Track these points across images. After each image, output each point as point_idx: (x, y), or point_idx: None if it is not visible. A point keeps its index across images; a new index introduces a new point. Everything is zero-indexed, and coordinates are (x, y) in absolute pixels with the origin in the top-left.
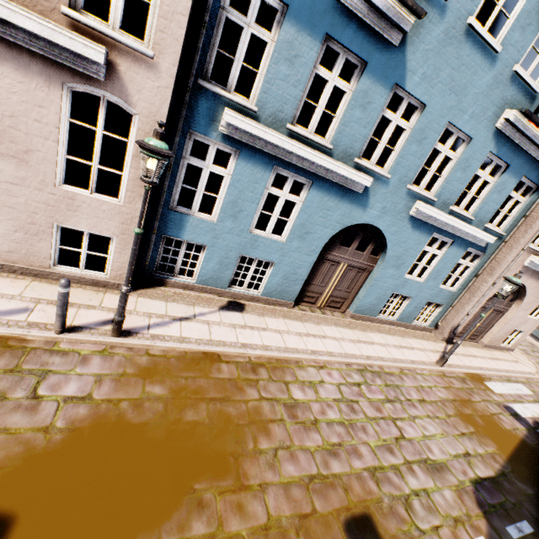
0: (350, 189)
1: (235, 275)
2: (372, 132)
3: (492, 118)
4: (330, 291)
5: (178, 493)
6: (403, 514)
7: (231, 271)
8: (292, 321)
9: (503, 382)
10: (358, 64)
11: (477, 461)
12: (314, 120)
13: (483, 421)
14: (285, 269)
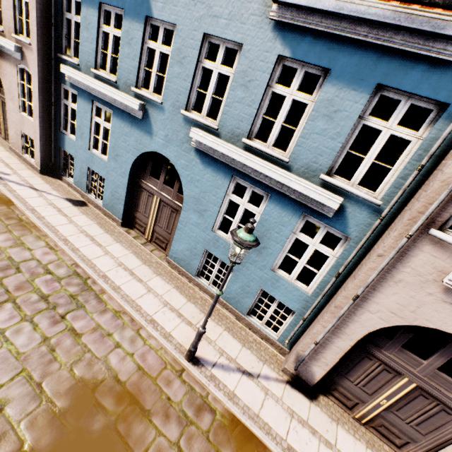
0: (137, 117)
1: None
2: (144, 64)
3: (262, 10)
4: (152, 225)
5: None
6: None
7: (86, 179)
8: (99, 227)
9: None
10: (123, 14)
11: None
12: (108, 64)
13: (102, 433)
14: (111, 186)
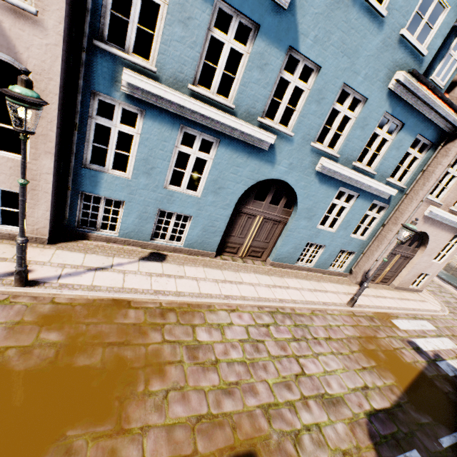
0: (257, 147)
1: (163, 230)
2: (273, 93)
3: (384, 79)
4: (250, 242)
5: (46, 441)
6: (291, 450)
7: (151, 225)
8: (212, 269)
9: (409, 320)
10: (252, 27)
11: (374, 393)
12: (215, 81)
13: (386, 355)
14: (203, 222)
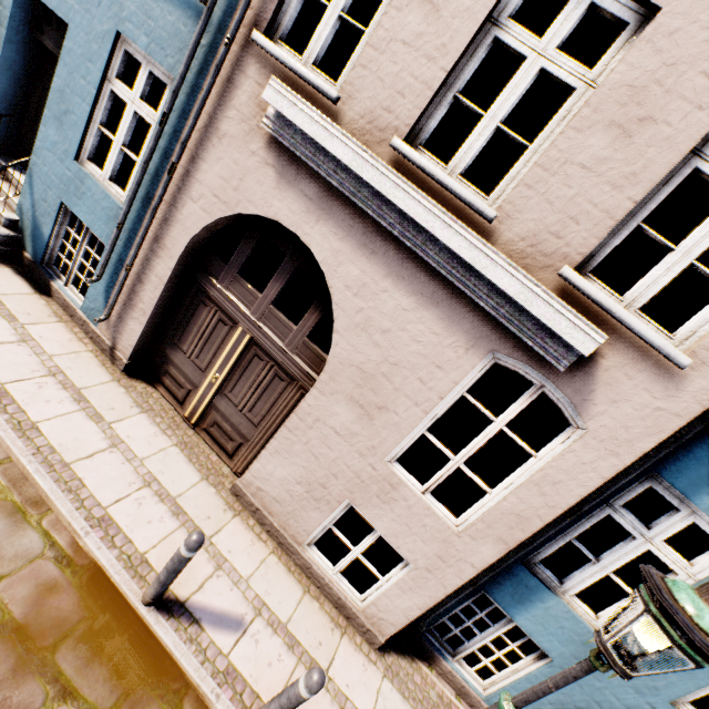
0: None
1: None
2: None
3: None
4: None
5: None
6: None
7: None
8: None
9: None
10: None
11: None
12: None
13: None
14: None
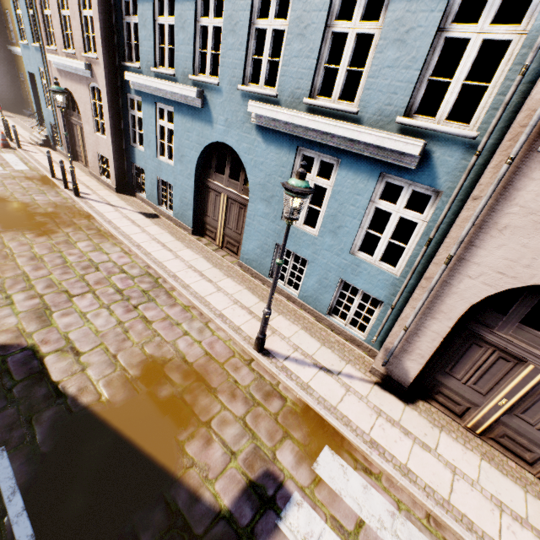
0: (197, 107)
1: None
2: (199, 46)
3: None
4: (222, 228)
5: None
6: None
7: (156, 191)
8: (170, 236)
9: (408, 519)
10: None
11: (70, 361)
12: (166, 58)
13: (169, 399)
14: (179, 192)
